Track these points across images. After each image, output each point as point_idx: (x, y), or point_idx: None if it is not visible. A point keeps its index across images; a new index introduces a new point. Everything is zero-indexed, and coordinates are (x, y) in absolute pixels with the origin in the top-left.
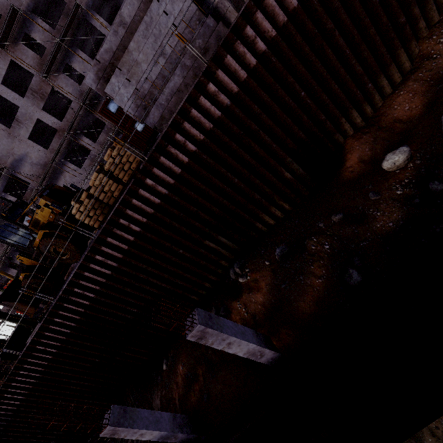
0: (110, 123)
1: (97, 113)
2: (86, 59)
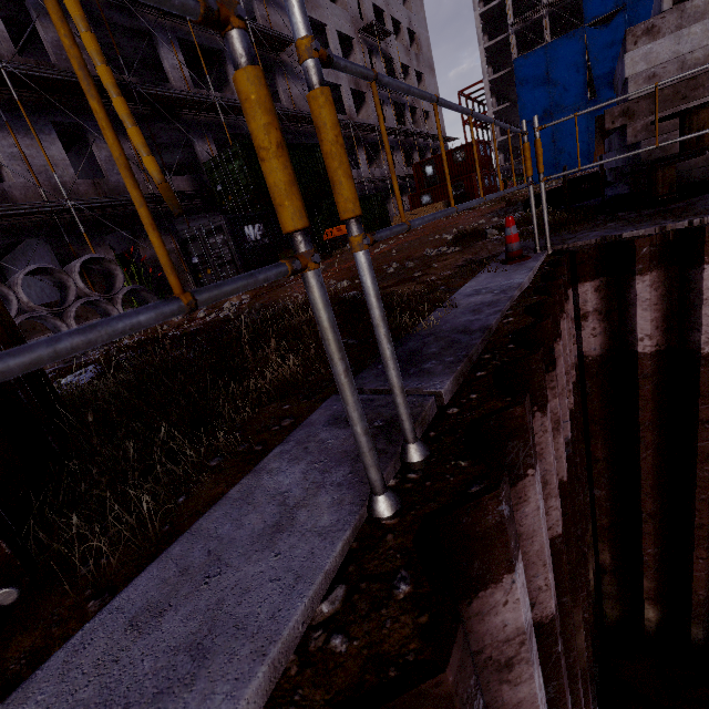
0: (405, 168)
1: (382, 152)
2: (394, 118)
